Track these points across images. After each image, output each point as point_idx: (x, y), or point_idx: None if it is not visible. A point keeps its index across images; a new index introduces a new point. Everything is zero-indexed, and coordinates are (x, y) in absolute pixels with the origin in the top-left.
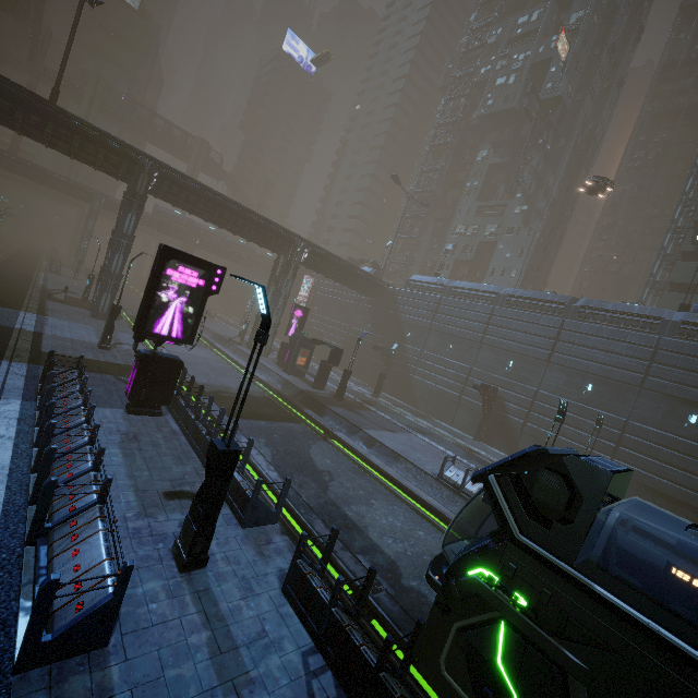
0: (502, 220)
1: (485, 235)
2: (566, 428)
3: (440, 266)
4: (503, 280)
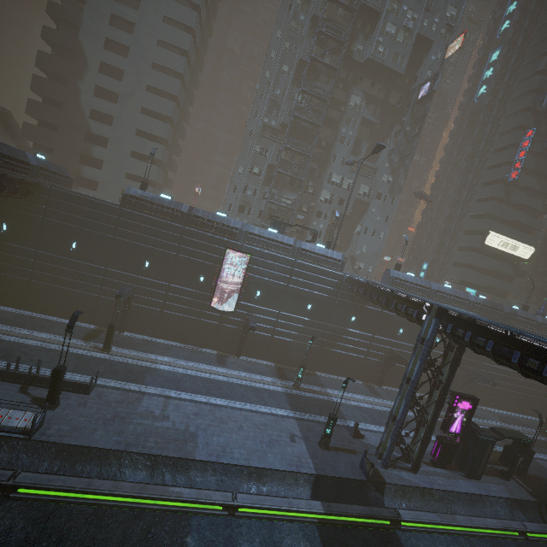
0: (374, 184)
1: (360, 193)
2: (501, 382)
3: (317, 214)
4: (375, 240)
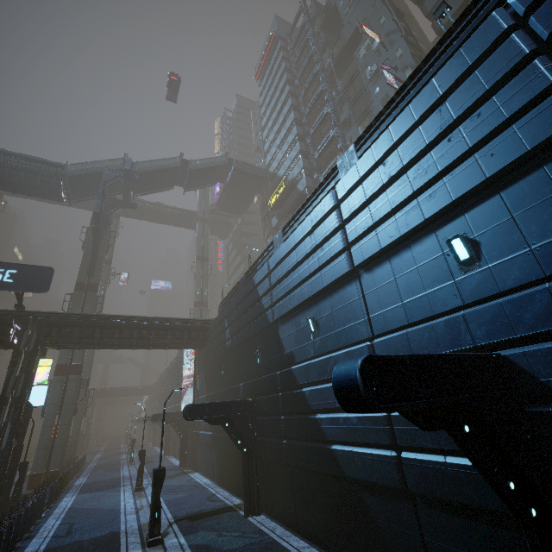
0: None
1: None
2: None
3: None
4: None
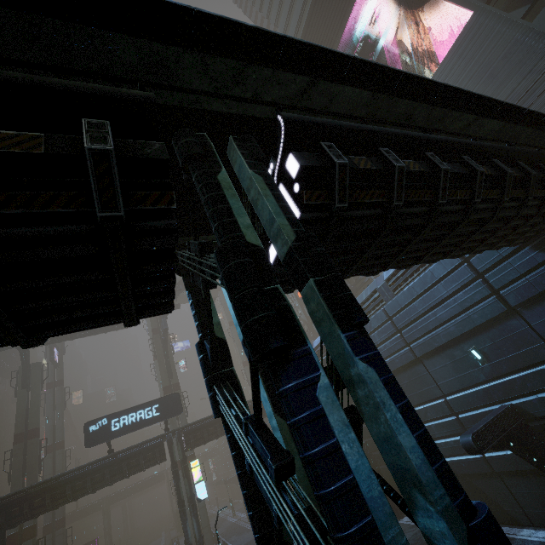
0: None
1: None
2: None
3: None
4: None
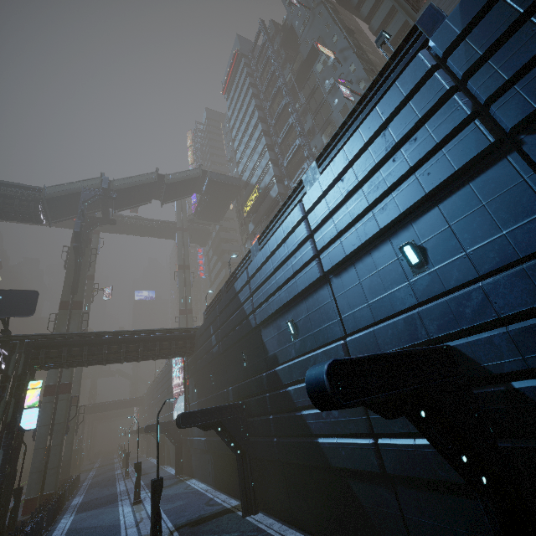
0: None
1: None
2: None
3: None
4: None
